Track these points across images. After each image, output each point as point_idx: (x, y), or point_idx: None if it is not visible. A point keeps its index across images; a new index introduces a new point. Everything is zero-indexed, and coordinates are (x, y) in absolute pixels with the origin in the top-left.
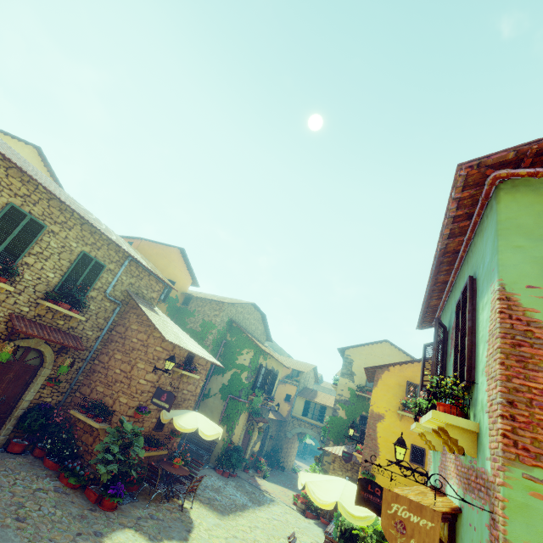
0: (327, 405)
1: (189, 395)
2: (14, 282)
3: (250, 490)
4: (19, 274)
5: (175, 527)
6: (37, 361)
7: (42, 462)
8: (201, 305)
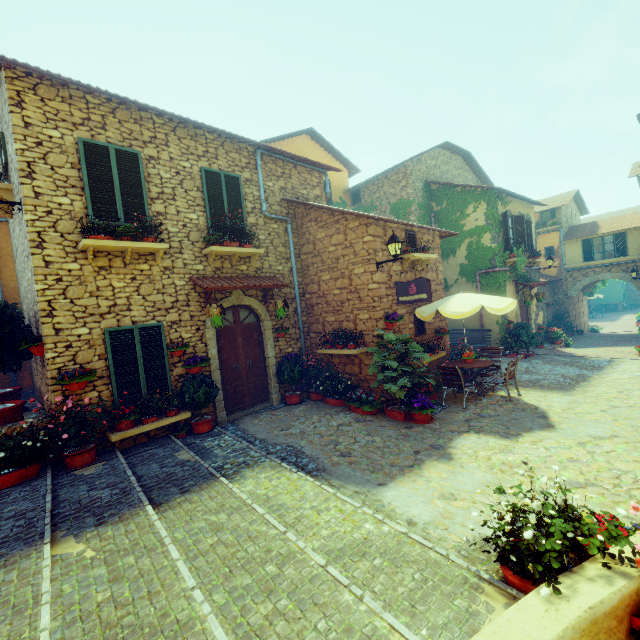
0: (625, 230)
1: (433, 286)
2: (166, 242)
3: (568, 361)
4: (162, 230)
5: (520, 418)
6: (253, 318)
7: (325, 403)
8: (376, 189)
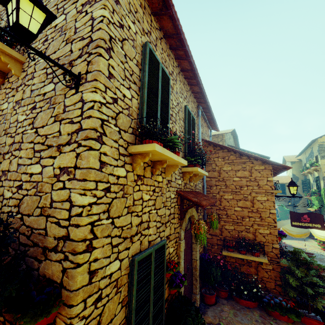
0: (285, 183)
1: None
2: None
3: None
4: None
5: None
6: (189, 225)
7: (236, 302)
8: None
